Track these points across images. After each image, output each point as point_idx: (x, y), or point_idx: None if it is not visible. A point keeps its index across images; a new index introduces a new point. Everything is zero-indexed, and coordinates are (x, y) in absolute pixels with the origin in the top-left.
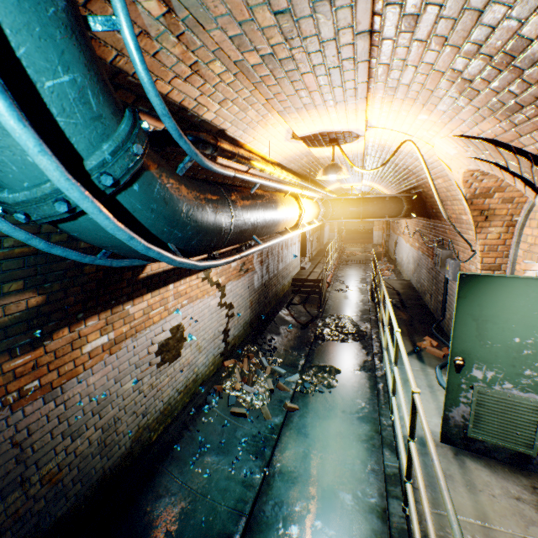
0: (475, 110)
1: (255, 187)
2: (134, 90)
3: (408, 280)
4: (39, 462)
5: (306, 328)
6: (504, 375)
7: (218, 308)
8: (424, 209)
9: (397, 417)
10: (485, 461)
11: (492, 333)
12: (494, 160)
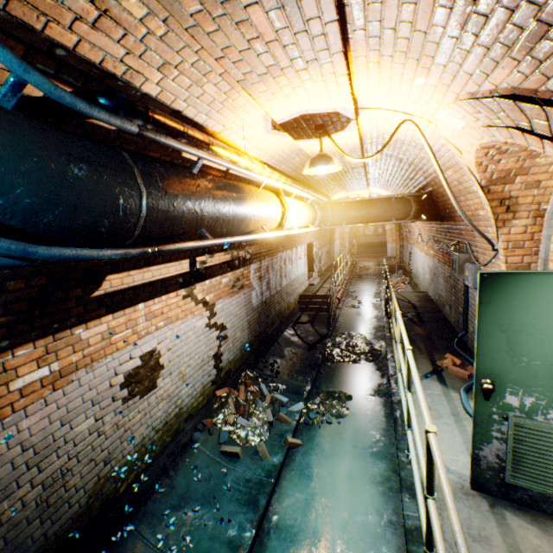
0: (483, 52)
1: (197, 163)
2: (17, 35)
3: (425, 292)
4: None
5: (314, 349)
6: (548, 401)
7: (206, 330)
8: (437, 211)
9: (413, 457)
10: (531, 516)
11: (527, 347)
12: (514, 123)
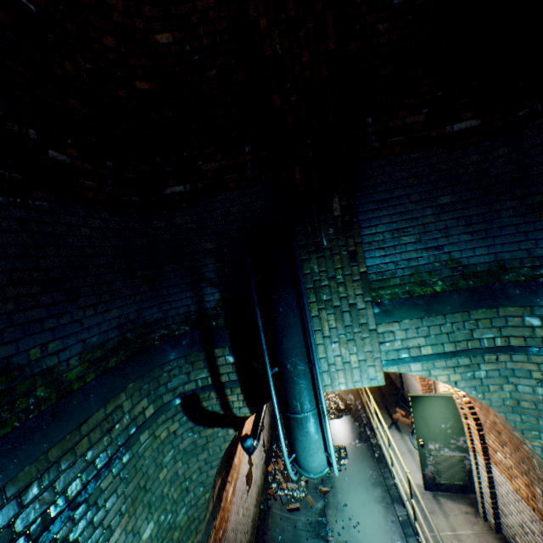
0: None
1: None
2: None
3: None
4: None
5: None
6: (443, 444)
7: None
8: None
9: (399, 482)
10: (448, 495)
11: (431, 423)
12: None
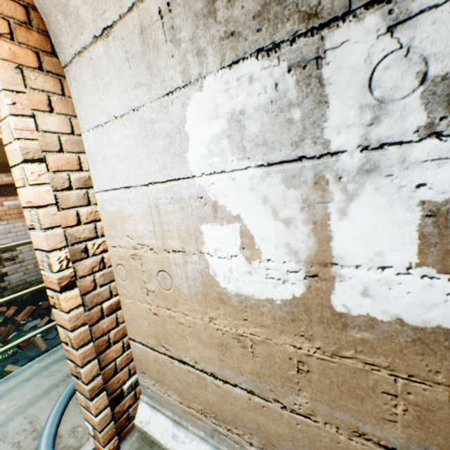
0: None
1: None
2: None
3: None
4: None
5: None
6: None
7: None
8: None
9: None
10: None
11: None
12: None
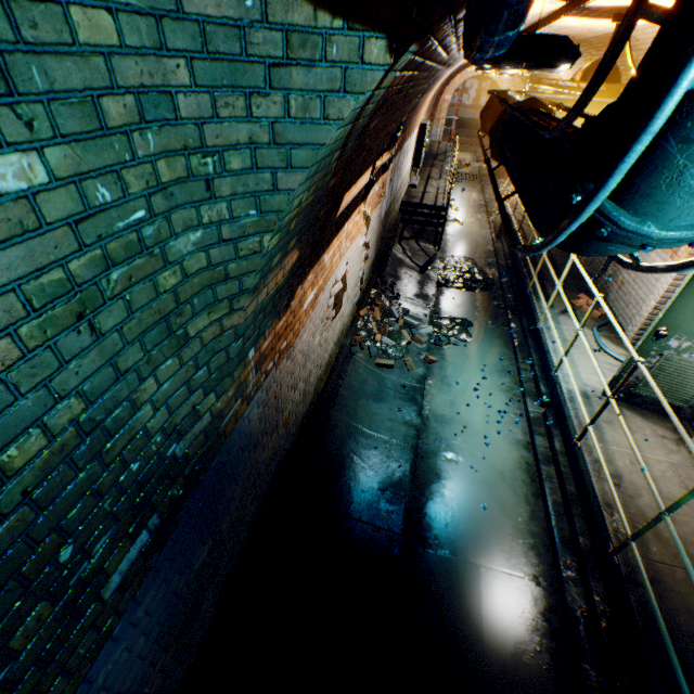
0: None
1: None
2: None
3: None
4: (282, 411)
5: (425, 272)
6: None
7: (361, 250)
8: None
9: (571, 376)
10: (638, 411)
11: None
12: None
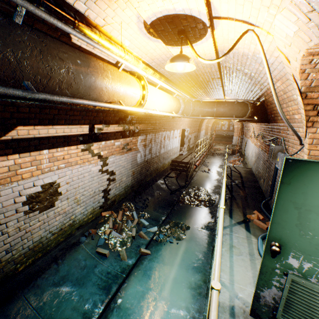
0: None
1: (17, 11)
2: None
3: (250, 168)
4: None
5: (173, 194)
6: None
7: (99, 174)
8: (266, 116)
9: None
10: None
11: (315, 224)
12: None
